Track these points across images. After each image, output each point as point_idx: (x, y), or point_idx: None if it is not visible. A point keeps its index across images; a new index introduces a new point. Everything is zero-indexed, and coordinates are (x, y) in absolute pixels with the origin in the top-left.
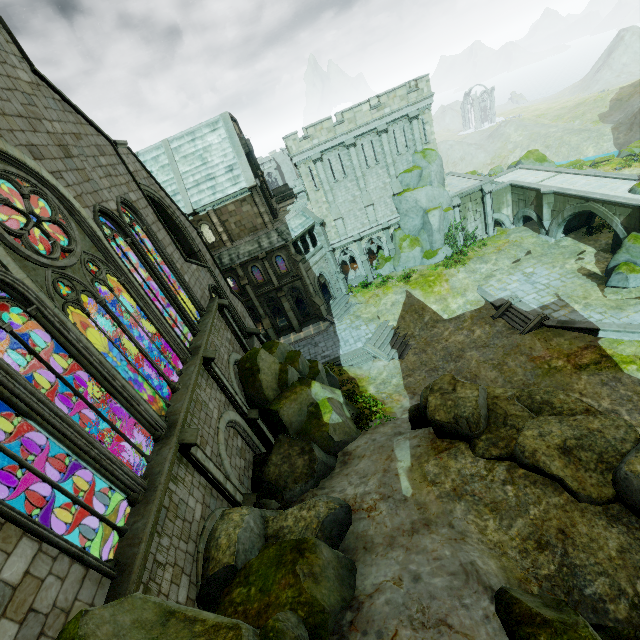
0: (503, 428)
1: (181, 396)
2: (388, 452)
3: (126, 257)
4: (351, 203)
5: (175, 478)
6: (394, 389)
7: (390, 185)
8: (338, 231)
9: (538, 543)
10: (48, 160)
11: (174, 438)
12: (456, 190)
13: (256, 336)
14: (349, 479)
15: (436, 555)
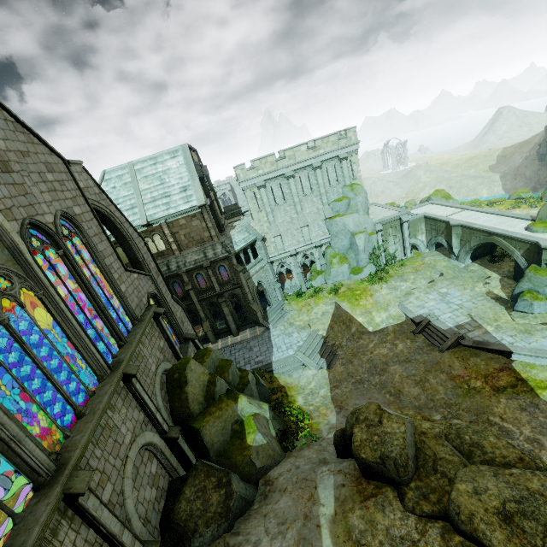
0: (433, 475)
1: (84, 425)
2: (311, 489)
3: (53, 269)
4: (289, 223)
5: (49, 543)
6: (321, 401)
7: (323, 210)
8: (277, 246)
9: None
10: None
11: (57, 488)
12: (379, 218)
13: (192, 341)
14: (266, 524)
15: None
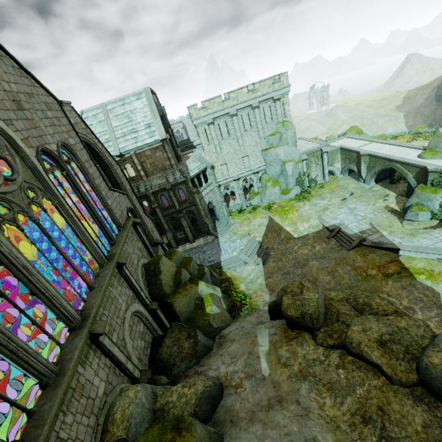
0: (336, 323)
1: (96, 294)
2: (252, 338)
3: (61, 186)
4: (233, 154)
5: (84, 362)
6: (258, 287)
7: (260, 143)
8: (223, 173)
9: (363, 418)
10: (2, 110)
11: (85, 329)
12: (304, 149)
13: (160, 245)
14: (223, 359)
15: (286, 431)
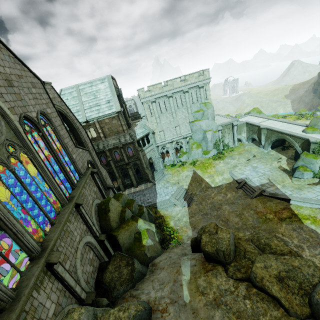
0: (243, 259)
1: (55, 228)
2: (177, 267)
3: (37, 143)
4: (168, 124)
5: (39, 287)
6: (184, 224)
7: (188, 117)
8: (161, 137)
9: None
10: None
11: (43, 259)
12: (220, 122)
13: (111, 189)
14: (153, 284)
15: None
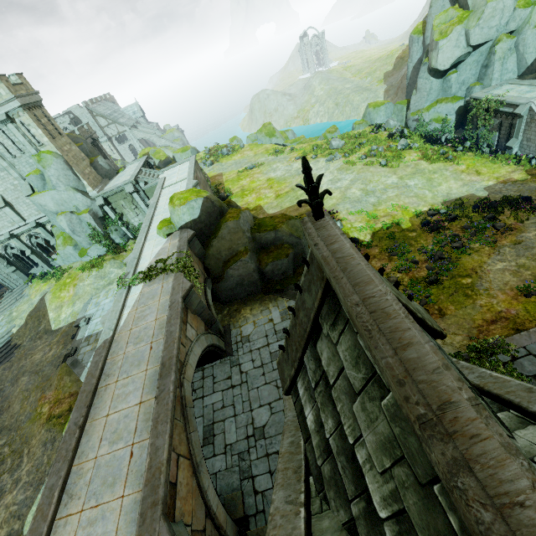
0: None
1: None
2: None
3: None
4: None
5: None
6: None
7: (20, 187)
8: None
9: None
10: None
11: None
12: (109, 187)
13: None
14: None
15: None
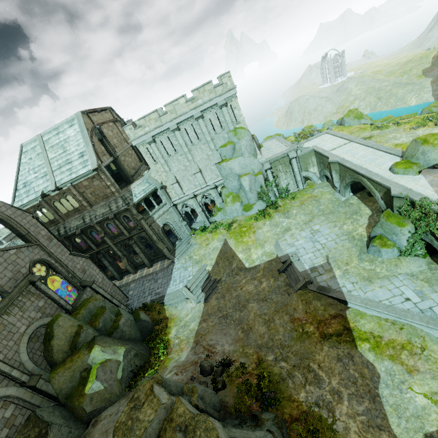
0: None
1: None
2: None
3: None
4: (184, 171)
5: None
6: (187, 335)
7: (212, 156)
8: (176, 192)
9: None
10: None
11: None
12: (269, 155)
13: (90, 287)
14: None
15: None
